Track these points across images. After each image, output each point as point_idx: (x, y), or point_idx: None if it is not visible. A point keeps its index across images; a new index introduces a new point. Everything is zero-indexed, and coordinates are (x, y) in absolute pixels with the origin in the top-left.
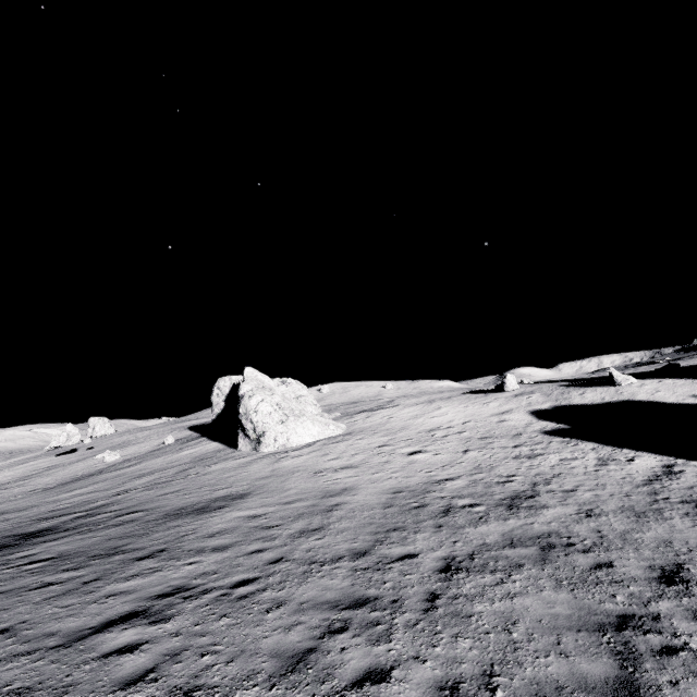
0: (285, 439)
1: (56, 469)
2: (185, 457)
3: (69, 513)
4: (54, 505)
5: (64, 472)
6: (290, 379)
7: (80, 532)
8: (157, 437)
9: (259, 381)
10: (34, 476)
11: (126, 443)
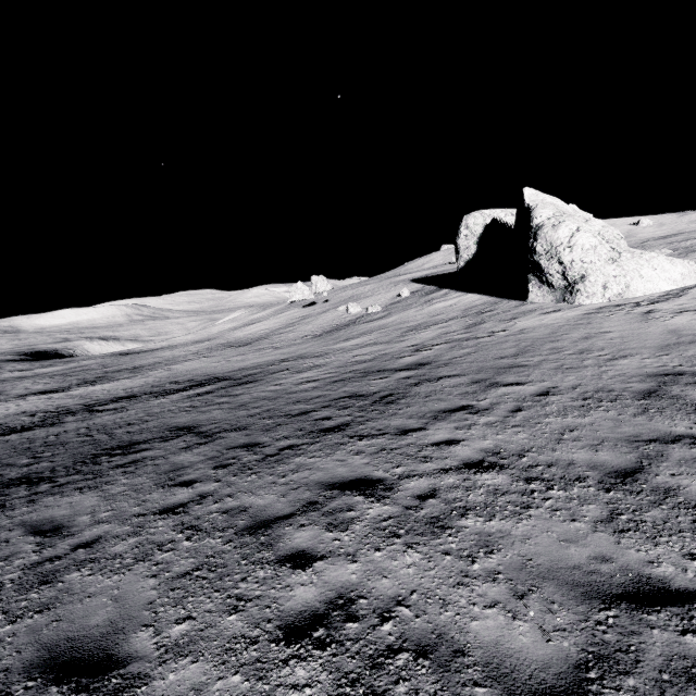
0: (622, 286)
1: (310, 319)
2: (448, 310)
3: (387, 369)
4: (350, 355)
5: (319, 321)
6: (570, 206)
7: (460, 408)
8: (383, 291)
9: (554, 205)
10: (296, 324)
11: (356, 297)
